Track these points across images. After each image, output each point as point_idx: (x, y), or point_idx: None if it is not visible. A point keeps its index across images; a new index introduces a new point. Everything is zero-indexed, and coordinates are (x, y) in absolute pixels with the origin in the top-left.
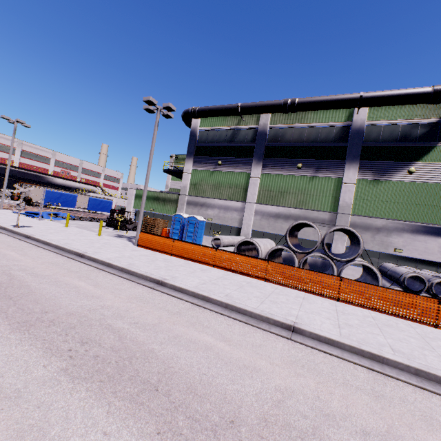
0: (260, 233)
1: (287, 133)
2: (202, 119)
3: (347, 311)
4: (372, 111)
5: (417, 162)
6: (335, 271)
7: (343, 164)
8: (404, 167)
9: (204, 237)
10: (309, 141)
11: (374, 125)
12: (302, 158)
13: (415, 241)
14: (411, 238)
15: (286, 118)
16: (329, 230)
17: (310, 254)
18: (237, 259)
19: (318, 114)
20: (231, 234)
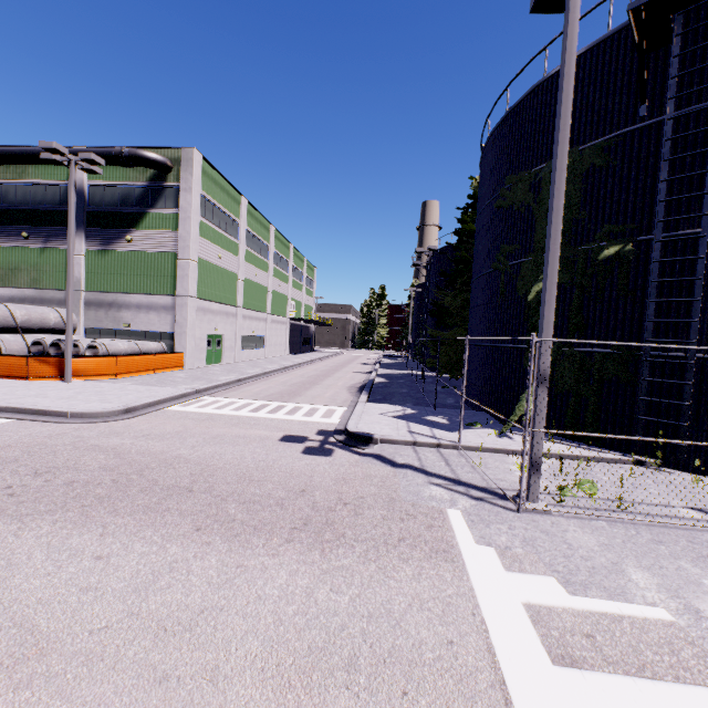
0: None
1: (11, 191)
2: None
3: None
4: None
5: (136, 230)
6: None
7: None
8: (125, 236)
9: None
10: (36, 203)
11: (97, 187)
12: (30, 225)
13: (141, 313)
14: (138, 310)
15: (5, 171)
16: None
17: None
18: None
19: (40, 169)
20: None
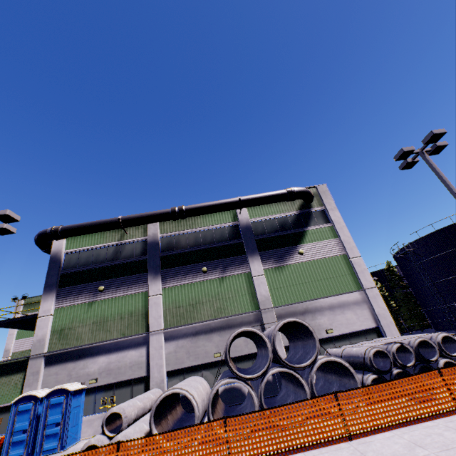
0: (179, 371)
1: (182, 239)
2: (68, 240)
3: (386, 455)
4: (251, 211)
5: (301, 245)
6: (306, 386)
7: (246, 258)
8: (294, 251)
9: (84, 420)
10: (206, 243)
11: (257, 221)
12: (205, 261)
13: (336, 315)
14: (332, 313)
15: (176, 225)
16: (274, 330)
17: (267, 375)
18: (167, 446)
19: (206, 218)
20: (135, 392)
